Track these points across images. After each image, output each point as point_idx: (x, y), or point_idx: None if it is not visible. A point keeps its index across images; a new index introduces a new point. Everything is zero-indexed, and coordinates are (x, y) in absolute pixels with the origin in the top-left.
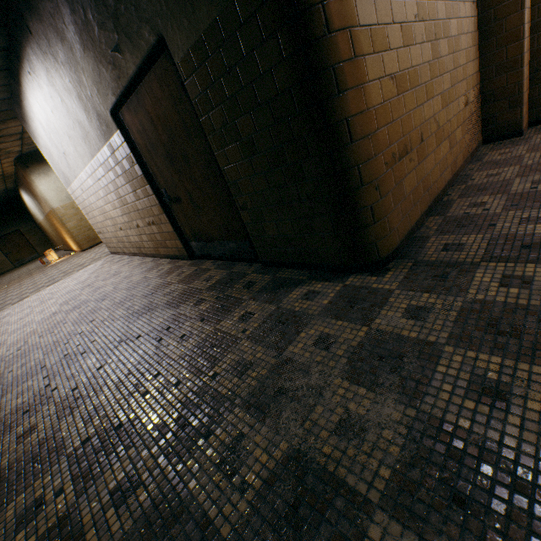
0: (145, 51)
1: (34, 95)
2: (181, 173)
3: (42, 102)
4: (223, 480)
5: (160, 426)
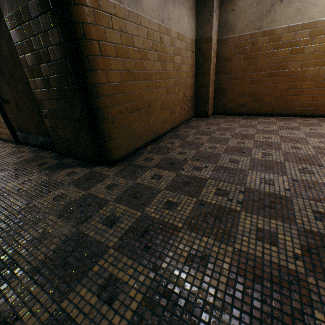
0: None
1: None
2: (10, 85)
3: None
4: None
5: None
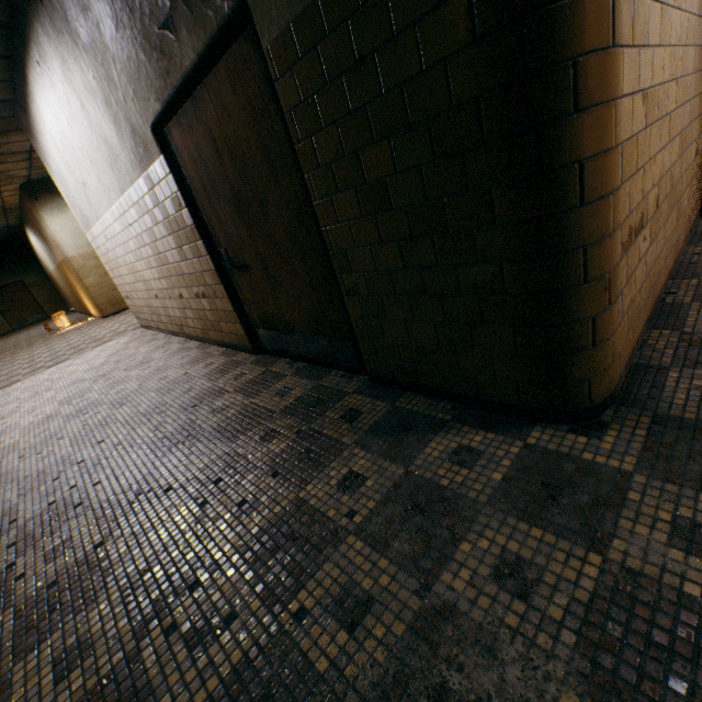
0: (214, 27)
1: (44, 98)
2: (253, 228)
3: (55, 108)
4: None
5: None
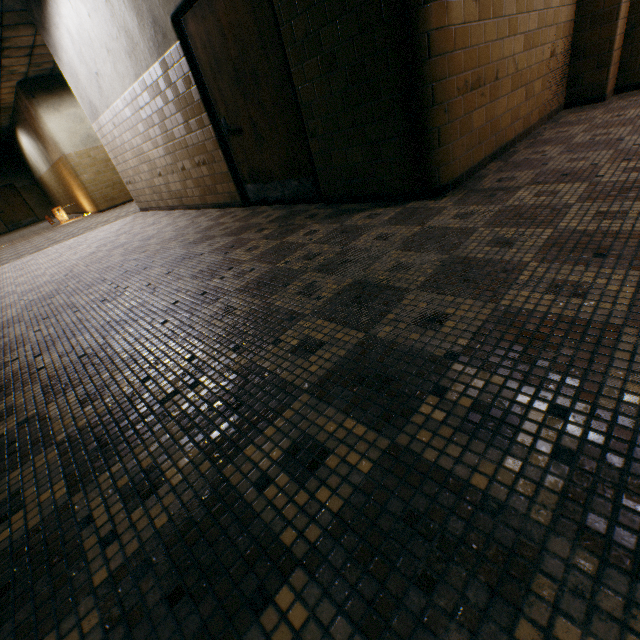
0: None
1: None
2: (247, 97)
3: (77, 2)
4: (303, 298)
5: (243, 288)
